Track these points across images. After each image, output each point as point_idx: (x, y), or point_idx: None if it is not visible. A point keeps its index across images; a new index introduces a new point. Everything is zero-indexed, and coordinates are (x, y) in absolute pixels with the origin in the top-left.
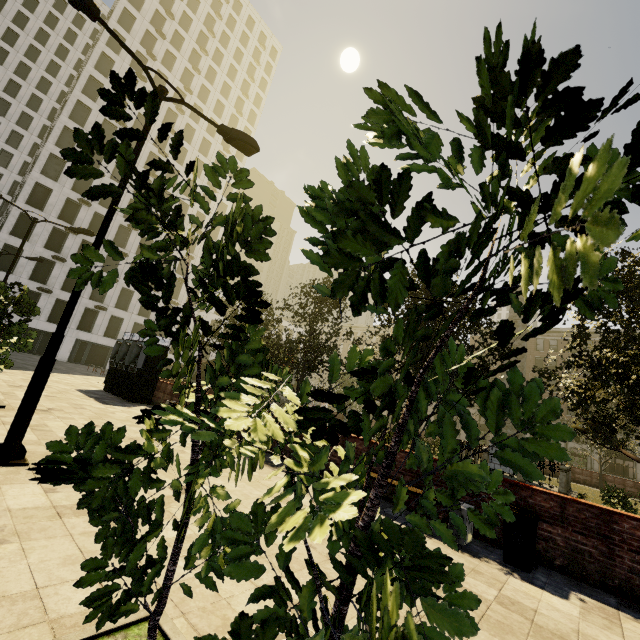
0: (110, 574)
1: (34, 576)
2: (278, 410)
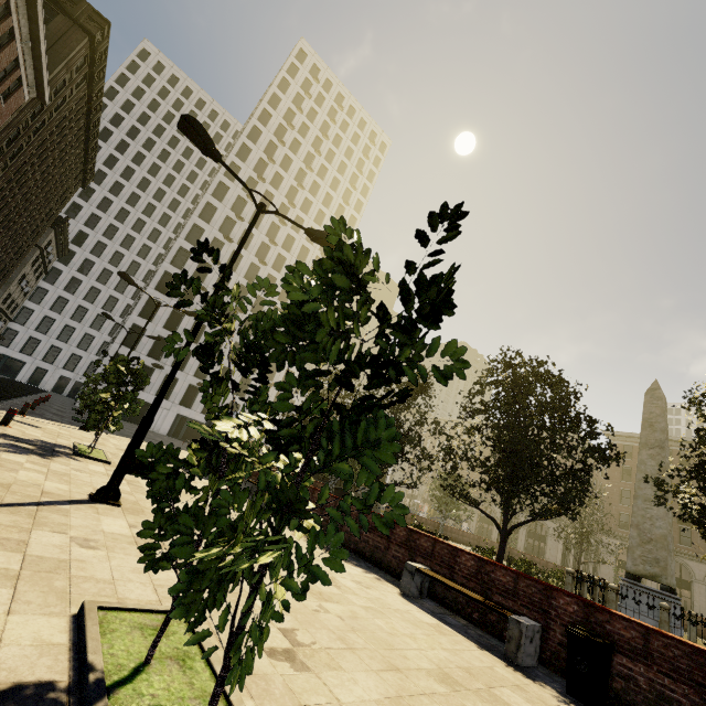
0: (157, 536)
1: (113, 572)
2: (253, 429)
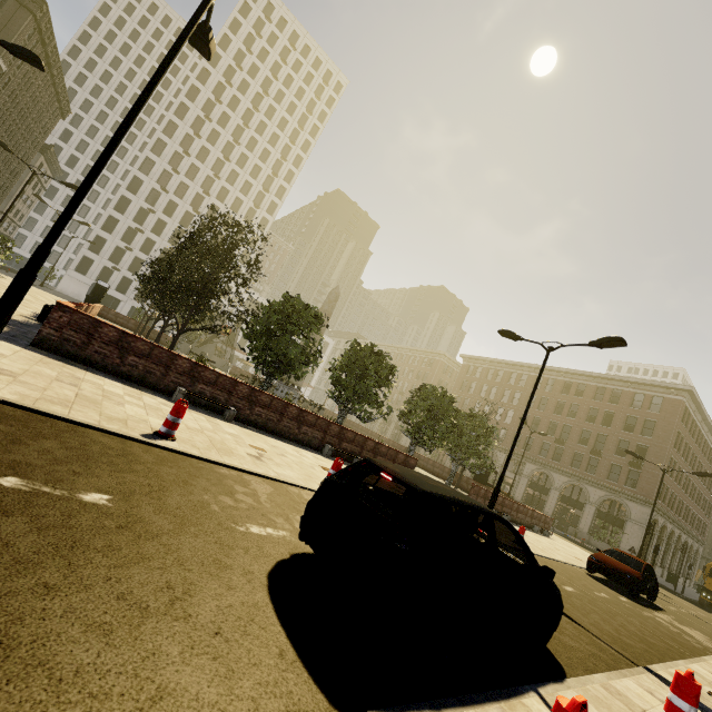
0: None
1: None
2: None
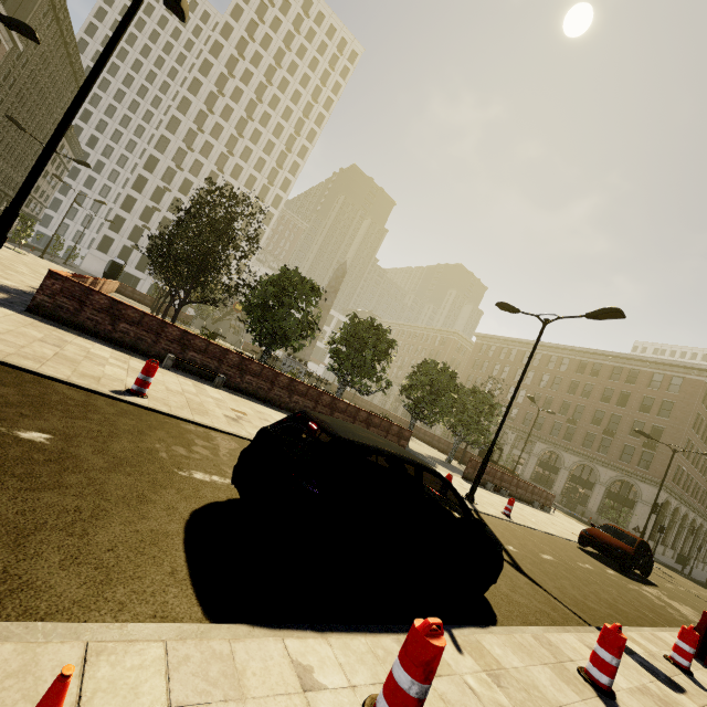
0: None
1: None
2: None
